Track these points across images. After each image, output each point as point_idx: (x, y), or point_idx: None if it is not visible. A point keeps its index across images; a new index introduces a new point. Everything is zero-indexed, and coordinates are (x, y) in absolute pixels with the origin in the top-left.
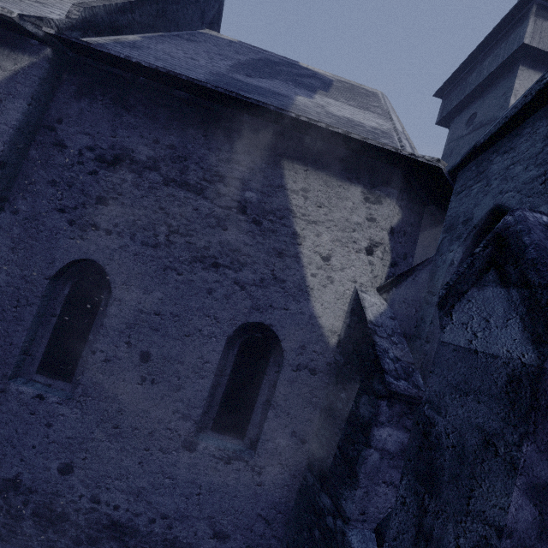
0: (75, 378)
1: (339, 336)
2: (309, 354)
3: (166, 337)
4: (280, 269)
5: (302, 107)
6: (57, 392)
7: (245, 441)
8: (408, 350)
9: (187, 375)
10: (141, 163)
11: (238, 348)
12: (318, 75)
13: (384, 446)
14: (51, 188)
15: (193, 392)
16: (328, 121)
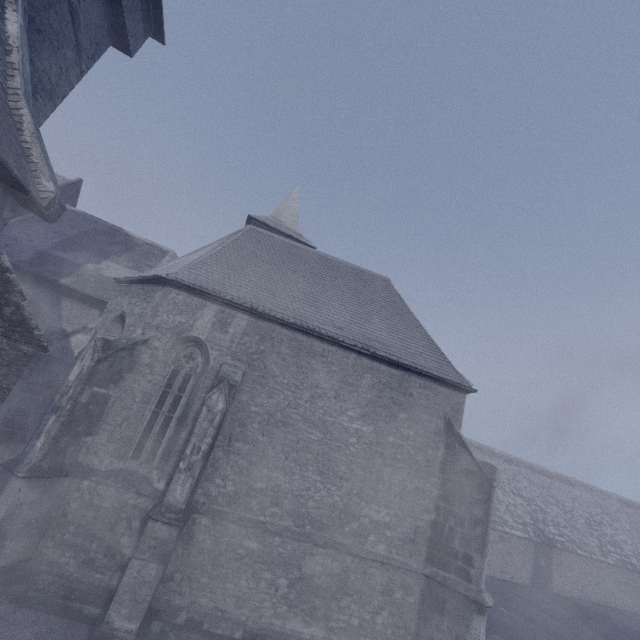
0: None
1: None
2: None
3: None
4: None
5: (83, 272)
6: None
7: None
8: None
9: None
10: None
11: None
12: (129, 241)
13: None
14: None
15: None
16: (92, 280)
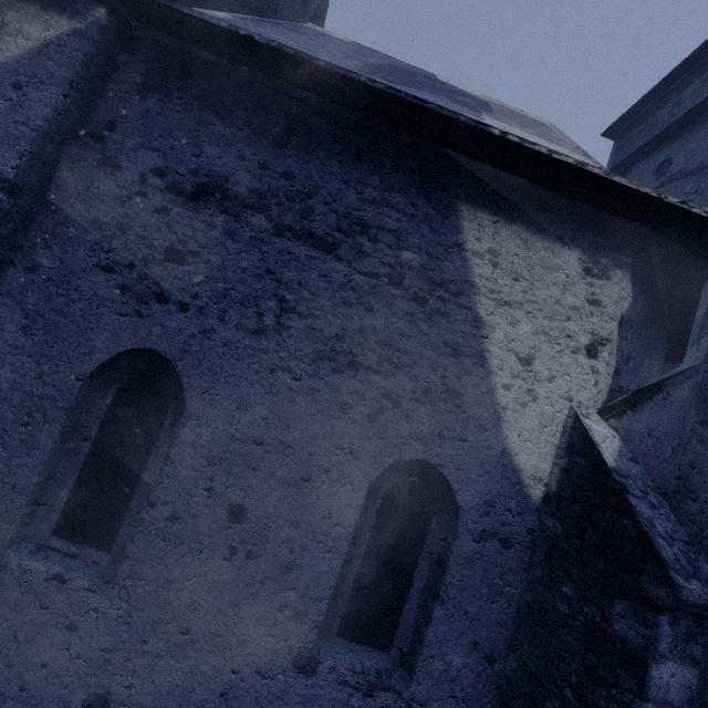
0: (117, 545)
1: (546, 485)
2: (499, 515)
3: (272, 482)
4: (454, 375)
5: None
6: (87, 569)
7: (391, 653)
8: (675, 518)
9: (304, 545)
10: (239, 200)
11: (382, 500)
12: (467, 94)
13: (665, 696)
14: (93, 233)
15: (313, 574)
16: None
